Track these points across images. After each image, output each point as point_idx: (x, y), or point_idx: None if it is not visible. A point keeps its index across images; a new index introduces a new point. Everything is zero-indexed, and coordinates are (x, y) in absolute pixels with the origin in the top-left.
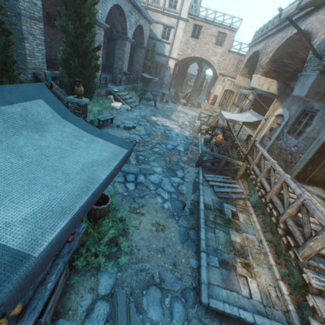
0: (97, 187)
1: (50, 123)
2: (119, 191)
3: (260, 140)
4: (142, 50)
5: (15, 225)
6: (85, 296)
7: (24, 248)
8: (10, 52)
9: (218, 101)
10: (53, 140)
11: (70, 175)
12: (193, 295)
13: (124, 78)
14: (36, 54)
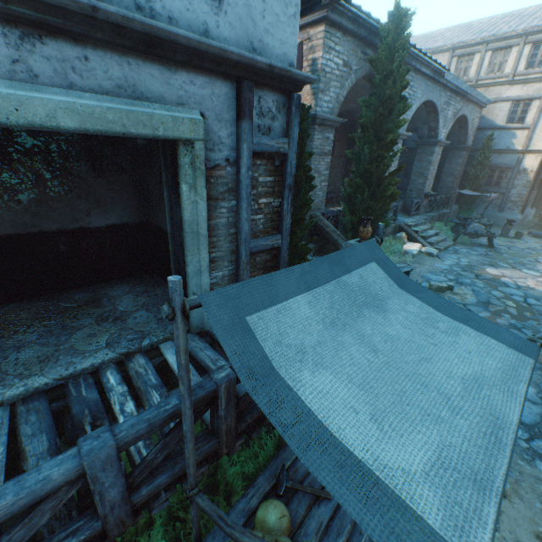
0: (512, 439)
1: (386, 296)
2: None
3: None
4: (461, 152)
5: (417, 479)
6: None
7: (452, 540)
8: (309, 200)
9: None
10: (399, 325)
11: (450, 398)
12: None
13: (423, 203)
14: (317, 193)
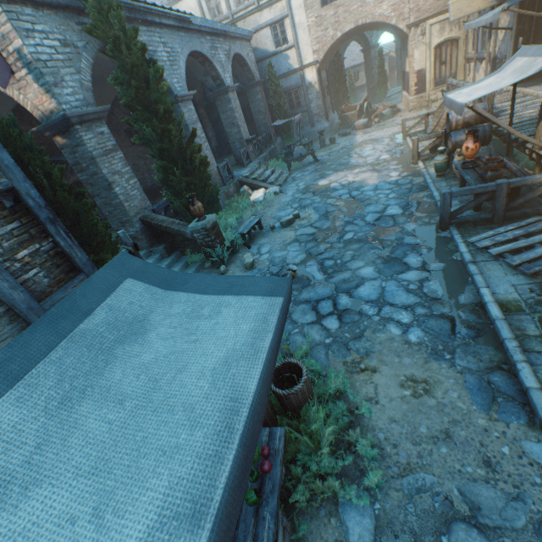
0: (246, 417)
1: (150, 311)
2: (316, 340)
3: None
4: (256, 89)
5: None
6: None
7: None
8: (94, 218)
9: (430, 78)
10: (159, 342)
11: (195, 408)
12: None
13: (250, 149)
14: (131, 194)
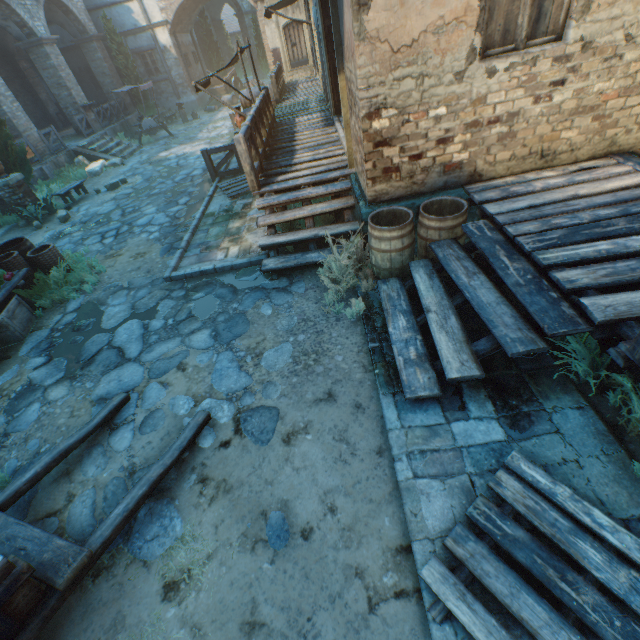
0: None
1: None
2: (94, 250)
3: (323, 88)
4: (93, 45)
5: None
6: (55, 317)
7: None
8: None
9: (286, 59)
10: None
11: None
12: (162, 280)
13: (92, 117)
14: None
